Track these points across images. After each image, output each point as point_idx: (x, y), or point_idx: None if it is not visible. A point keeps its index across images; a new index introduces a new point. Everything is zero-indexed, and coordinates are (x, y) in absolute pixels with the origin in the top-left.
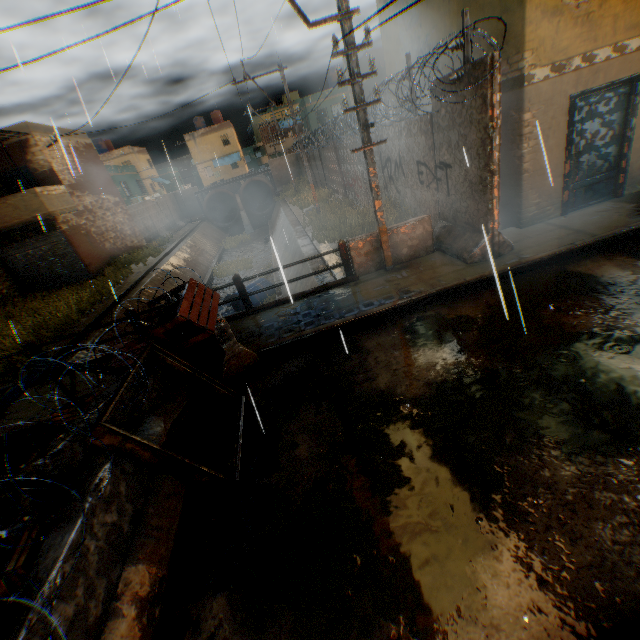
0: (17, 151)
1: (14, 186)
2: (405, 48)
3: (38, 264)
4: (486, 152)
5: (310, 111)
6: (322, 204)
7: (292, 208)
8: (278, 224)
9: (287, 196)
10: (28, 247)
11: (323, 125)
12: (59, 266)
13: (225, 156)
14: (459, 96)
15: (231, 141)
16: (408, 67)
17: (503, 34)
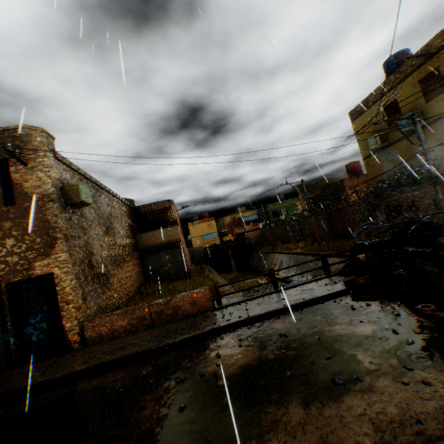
0: (163, 211)
1: (154, 227)
2: (387, 167)
3: (160, 267)
4: None
5: (269, 210)
6: (309, 246)
7: (282, 251)
8: (268, 262)
9: (263, 250)
10: (159, 256)
11: (276, 217)
12: (171, 269)
13: (209, 234)
14: None
15: (213, 226)
16: (418, 166)
17: None
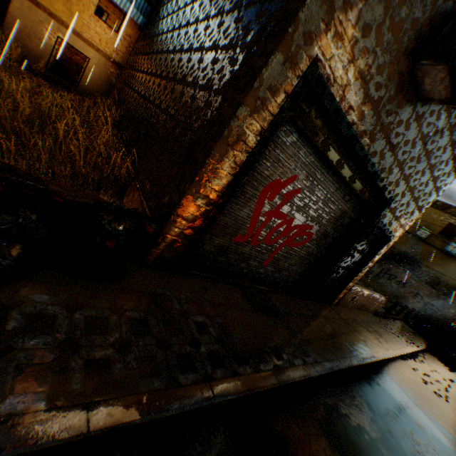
0: None
1: None
2: (406, 248)
3: None
4: (454, 317)
5: None
6: None
7: None
8: None
9: None
10: None
11: None
12: None
13: None
14: (452, 301)
15: None
16: (432, 274)
17: (451, 289)
